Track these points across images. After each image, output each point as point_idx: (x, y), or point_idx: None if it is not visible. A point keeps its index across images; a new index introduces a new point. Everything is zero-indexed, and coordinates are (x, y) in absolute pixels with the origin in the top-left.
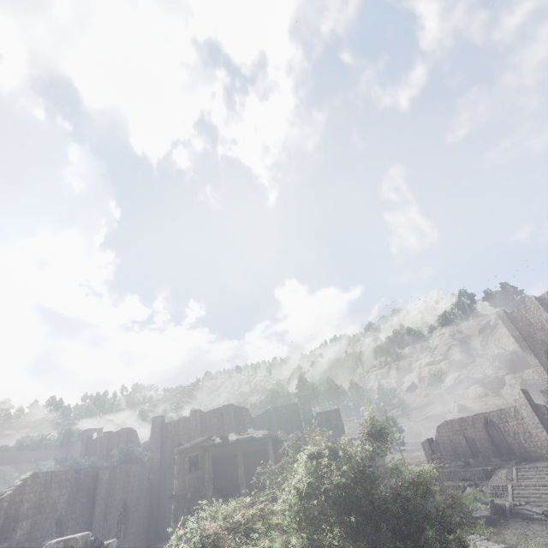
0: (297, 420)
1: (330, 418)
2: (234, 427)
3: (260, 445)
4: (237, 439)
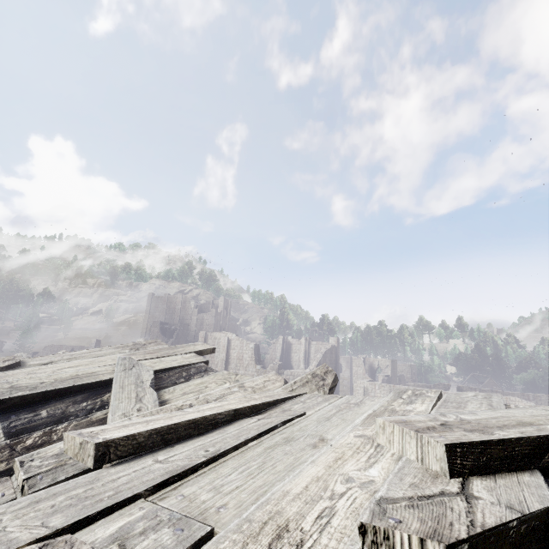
0: None
1: None
2: None
3: None
4: None
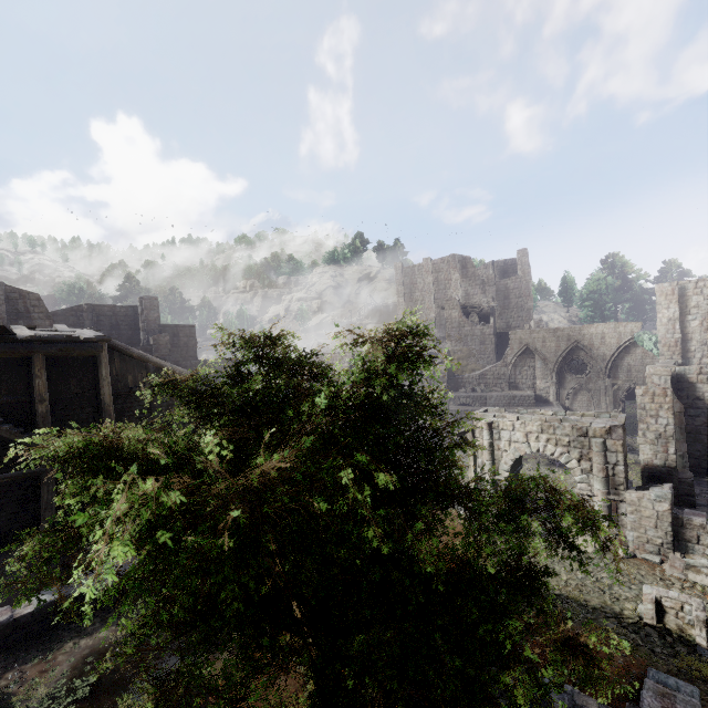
0: (130, 329)
1: (180, 334)
2: (5, 321)
3: (86, 350)
4: (36, 336)
